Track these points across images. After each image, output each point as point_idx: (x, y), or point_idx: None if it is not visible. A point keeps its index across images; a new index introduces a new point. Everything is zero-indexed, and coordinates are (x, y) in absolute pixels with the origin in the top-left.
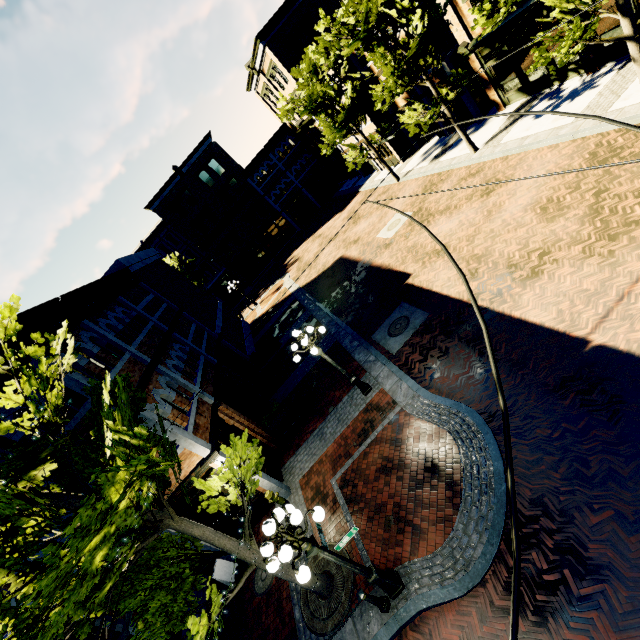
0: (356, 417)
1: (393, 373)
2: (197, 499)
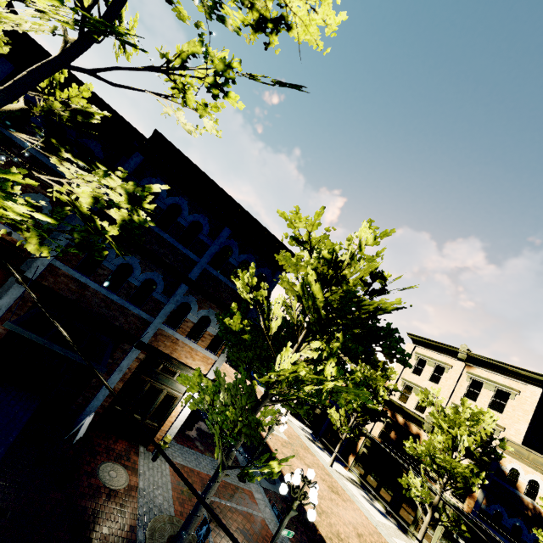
0: (228, 482)
1: (262, 494)
2: (155, 374)
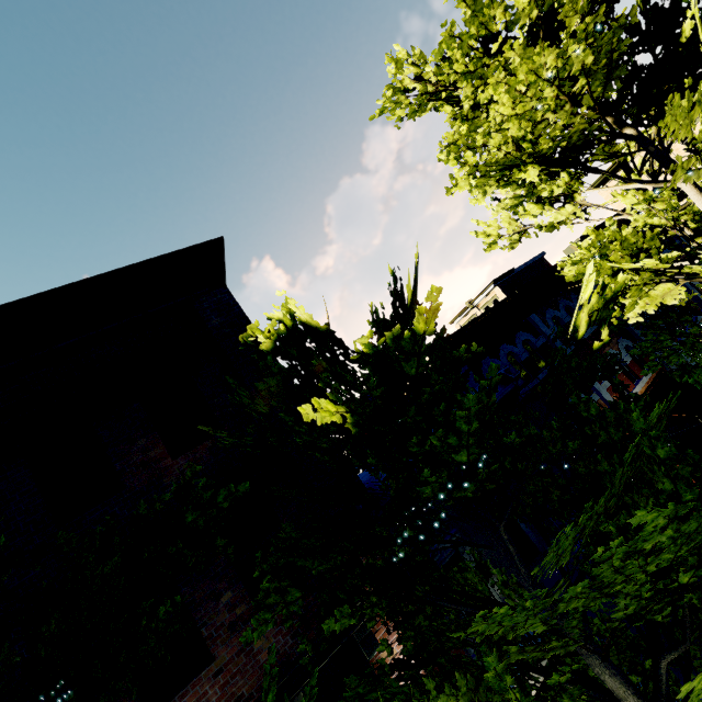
0: None
1: None
2: None
